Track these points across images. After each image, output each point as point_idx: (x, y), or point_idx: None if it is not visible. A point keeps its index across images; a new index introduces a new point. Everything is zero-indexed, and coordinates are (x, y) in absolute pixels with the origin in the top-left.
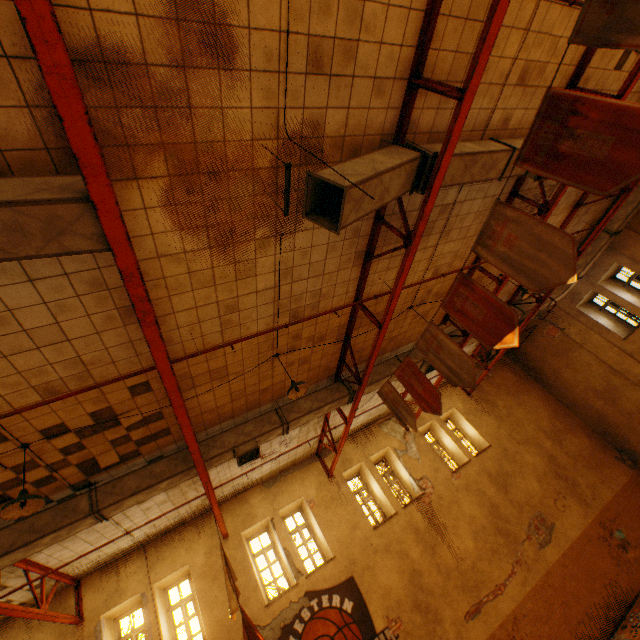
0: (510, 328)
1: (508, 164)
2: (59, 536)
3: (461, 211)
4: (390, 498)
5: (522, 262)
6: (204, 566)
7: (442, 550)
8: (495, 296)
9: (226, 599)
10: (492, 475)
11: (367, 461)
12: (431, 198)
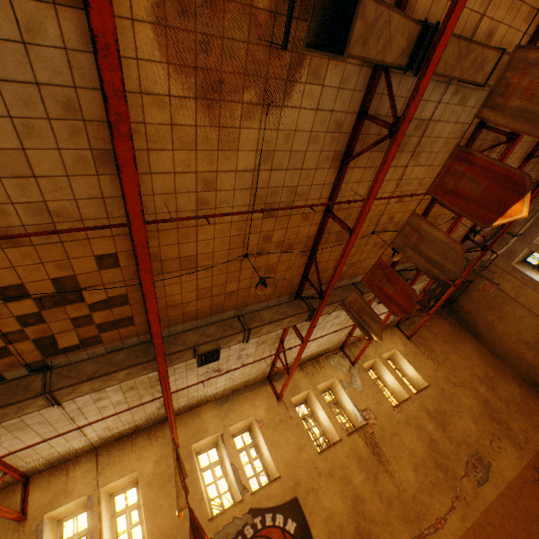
0: (518, 196)
1: (495, 68)
2: (6, 414)
3: (433, 132)
4: (335, 425)
5: None
6: (152, 474)
7: (384, 479)
8: (501, 163)
9: (171, 509)
10: (431, 412)
11: (314, 389)
12: (428, 72)
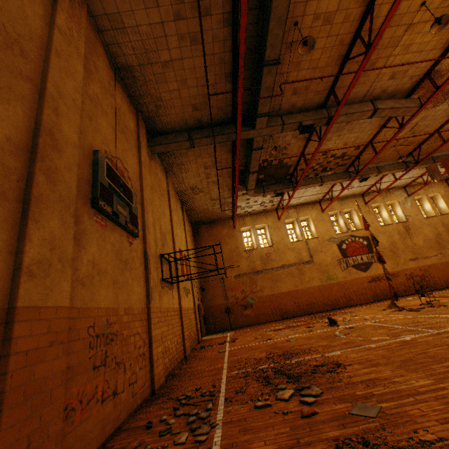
0: None
1: None
2: (311, 186)
3: None
4: (390, 218)
5: None
6: (315, 218)
7: (407, 240)
8: None
9: (322, 228)
10: (444, 224)
11: (384, 203)
12: None
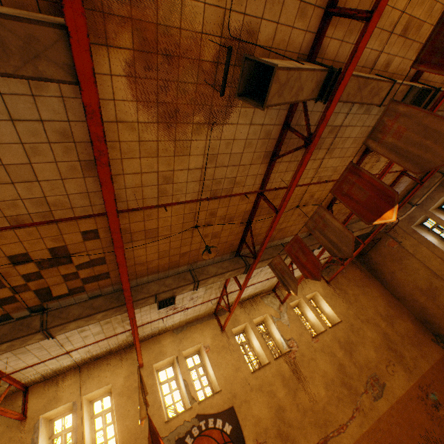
0: (390, 206)
1: (388, 94)
2: (13, 345)
3: (344, 134)
4: (265, 351)
5: (408, 149)
6: (123, 386)
7: (301, 394)
8: (379, 180)
9: (136, 413)
10: (341, 342)
11: (251, 322)
12: (332, 104)
